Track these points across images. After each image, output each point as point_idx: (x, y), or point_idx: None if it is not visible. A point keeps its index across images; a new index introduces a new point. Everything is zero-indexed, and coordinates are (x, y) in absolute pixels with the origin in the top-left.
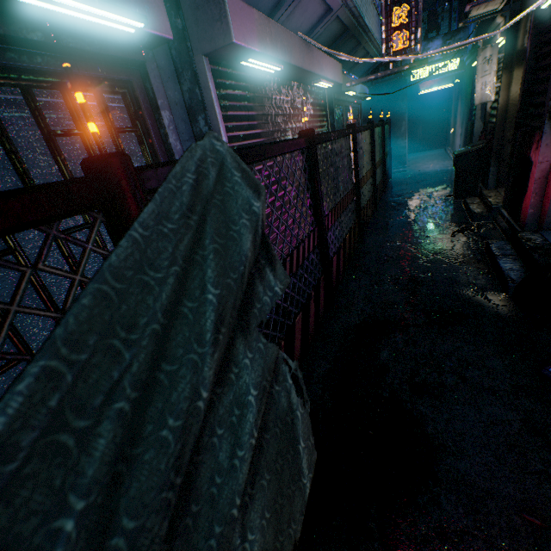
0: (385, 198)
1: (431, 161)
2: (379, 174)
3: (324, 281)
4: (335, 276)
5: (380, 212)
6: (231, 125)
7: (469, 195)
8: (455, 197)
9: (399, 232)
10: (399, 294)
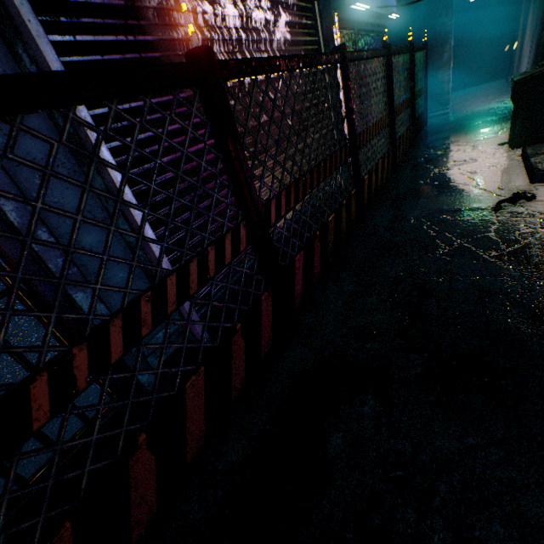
0: (412, 153)
1: (485, 97)
2: (404, 121)
3: (271, 298)
4: (301, 281)
5: (400, 173)
6: (90, 59)
7: (533, 140)
8: (511, 145)
9: (418, 204)
10: (391, 312)
